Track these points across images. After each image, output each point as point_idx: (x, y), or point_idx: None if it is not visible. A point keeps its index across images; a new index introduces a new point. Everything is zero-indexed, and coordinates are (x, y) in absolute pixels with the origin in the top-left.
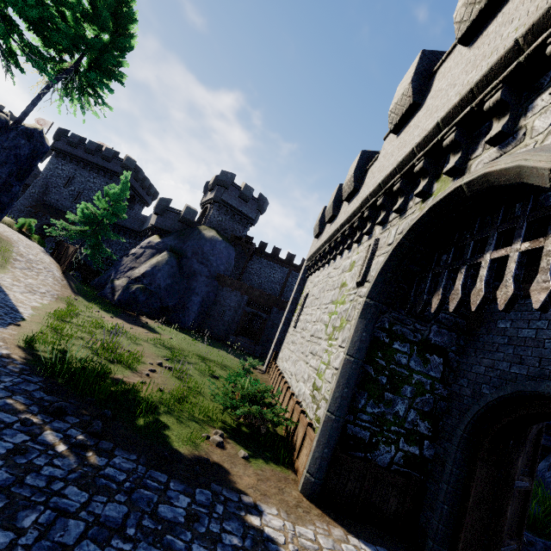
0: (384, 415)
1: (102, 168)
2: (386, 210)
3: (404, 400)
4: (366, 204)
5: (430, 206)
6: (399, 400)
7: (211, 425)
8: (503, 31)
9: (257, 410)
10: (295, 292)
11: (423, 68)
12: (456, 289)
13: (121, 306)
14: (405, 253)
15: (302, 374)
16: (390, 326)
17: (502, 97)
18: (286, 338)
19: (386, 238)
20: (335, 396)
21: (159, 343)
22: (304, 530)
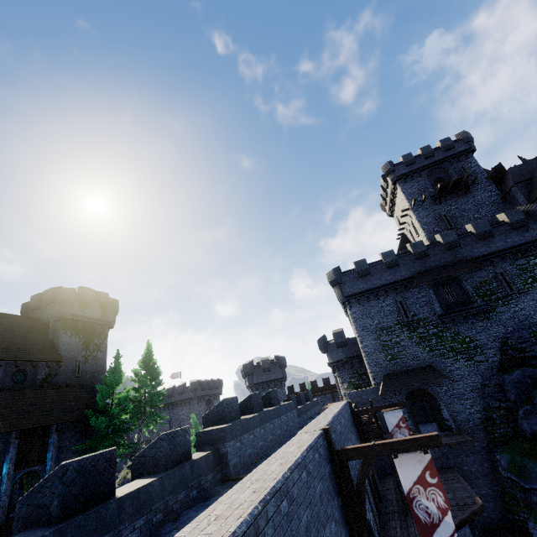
0: None
1: (182, 401)
2: None
3: None
4: None
5: None
6: None
7: None
8: None
9: None
10: None
11: None
12: None
13: None
14: None
15: None
16: None
17: None
18: None
19: None
20: None
21: None
22: None
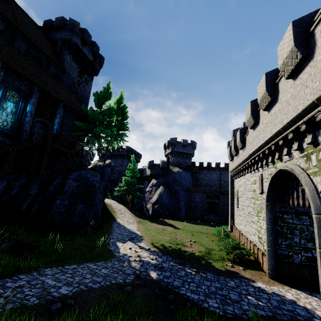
0: (290, 244)
1: (118, 155)
2: (261, 162)
3: (297, 236)
4: (251, 157)
5: (275, 172)
6: (294, 237)
7: (224, 260)
8: (275, 118)
9: (239, 251)
10: (230, 188)
11: (253, 108)
12: (295, 198)
13: (154, 217)
14: (273, 185)
15: (251, 232)
16: (279, 210)
17: (282, 143)
18: (235, 213)
19: (265, 175)
20: (268, 241)
21: (182, 231)
22: (273, 287)
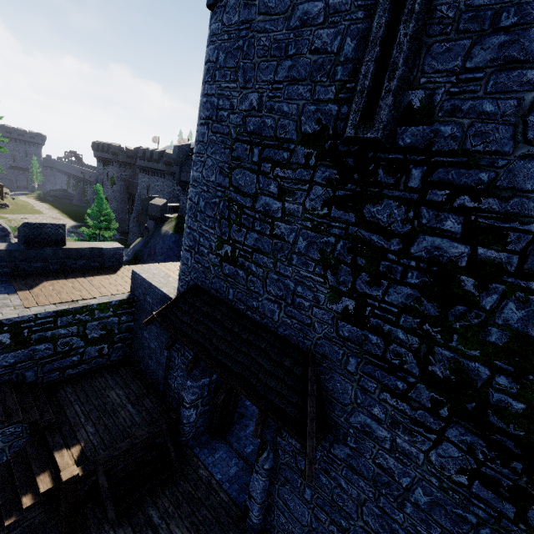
0: None
1: (157, 171)
2: None
3: None
4: None
5: None
6: None
7: None
8: None
9: None
10: None
11: None
12: None
13: None
14: None
15: None
16: None
17: None
18: None
19: None
20: None
21: None
22: None
